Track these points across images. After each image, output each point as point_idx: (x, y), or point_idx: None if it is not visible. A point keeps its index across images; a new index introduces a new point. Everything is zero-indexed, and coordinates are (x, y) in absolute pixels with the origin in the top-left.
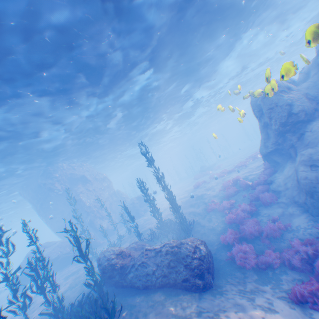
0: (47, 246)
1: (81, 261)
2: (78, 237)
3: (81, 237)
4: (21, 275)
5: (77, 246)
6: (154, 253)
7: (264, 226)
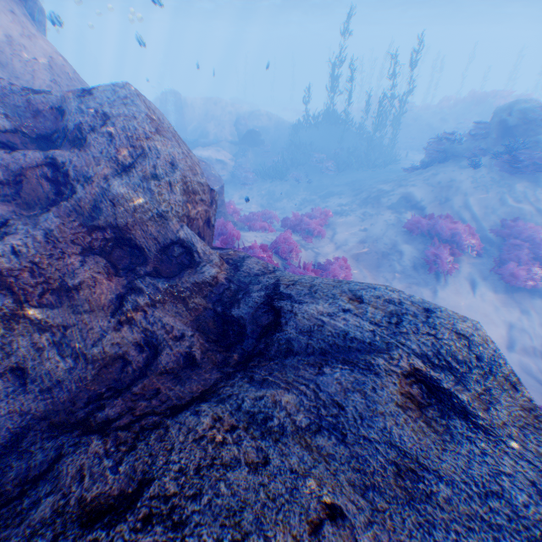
0: None
1: None
2: None
3: None
4: None
5: None
6: None
7: None
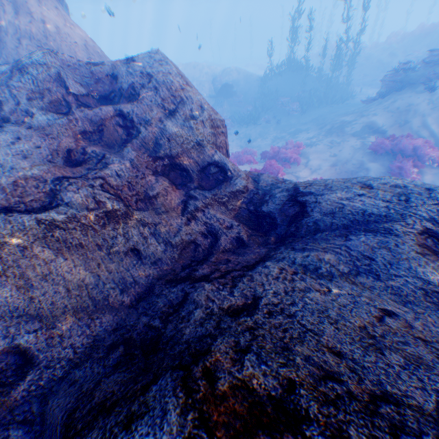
0: None
1: None
2: None
3: None
4: None
5: None
6: None
7: None
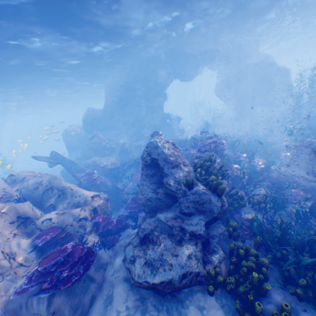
0: None
1: None
2: None
3: None
4: None
5: None
6: None
7: None
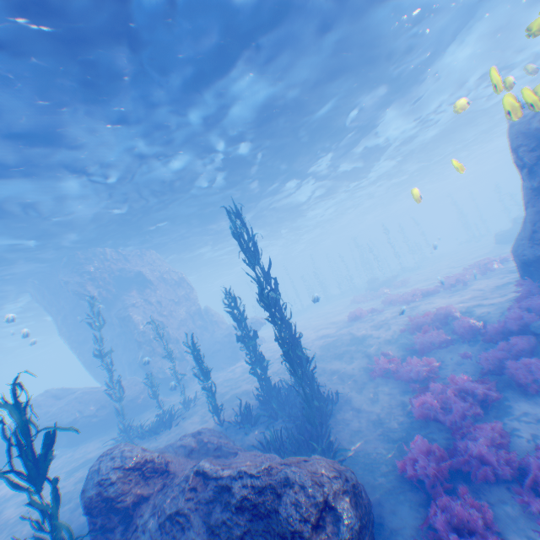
0: (60, 396)
1: (23, 489)
2: (23, 423)
3: (34, 423)
4: (6, 445)
5: (21, 447)
6: (212, 493)
7: (531, 457)
